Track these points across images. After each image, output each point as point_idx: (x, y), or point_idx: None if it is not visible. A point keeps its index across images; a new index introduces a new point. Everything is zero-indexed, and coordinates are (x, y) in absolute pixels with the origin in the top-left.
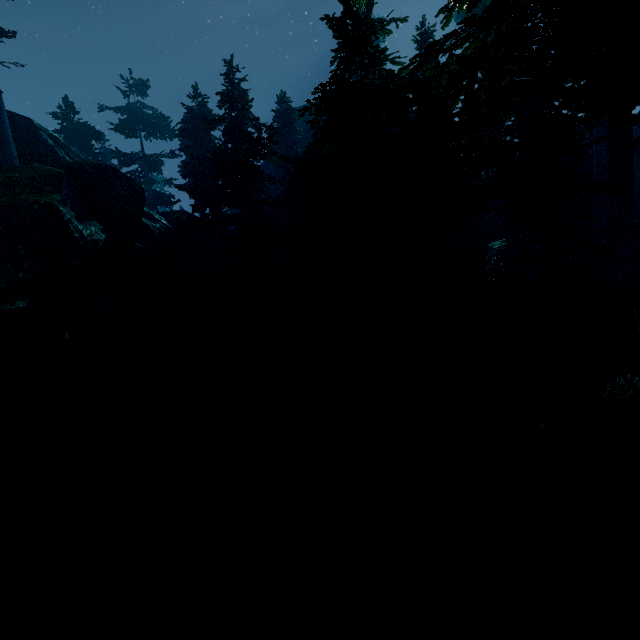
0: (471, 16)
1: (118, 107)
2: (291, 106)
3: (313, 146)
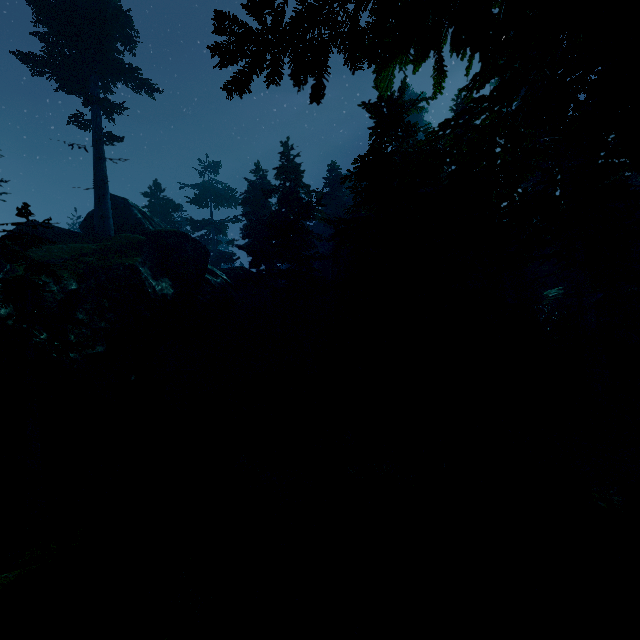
0: (479, 97)
1: (195, 184)
2: (340, 173)
3: (353, 207)
